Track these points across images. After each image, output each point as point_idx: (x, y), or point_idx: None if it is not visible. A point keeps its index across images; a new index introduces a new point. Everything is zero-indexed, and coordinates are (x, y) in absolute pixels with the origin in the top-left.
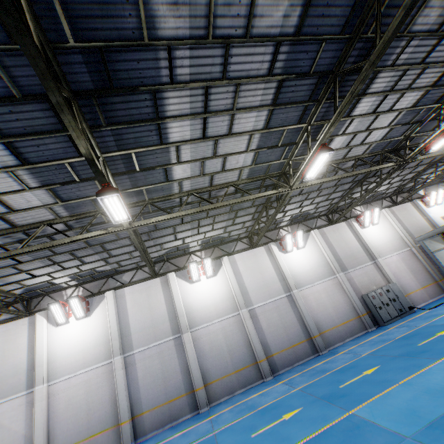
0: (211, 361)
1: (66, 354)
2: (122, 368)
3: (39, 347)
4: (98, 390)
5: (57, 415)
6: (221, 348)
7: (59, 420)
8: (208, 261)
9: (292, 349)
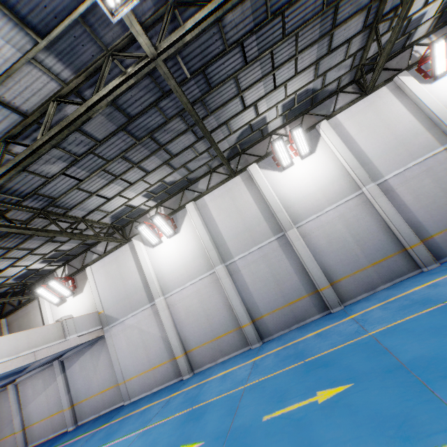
0: (332, 256)
1: (170, 270)
2: (227, 276)
3: (145, 267)
4: (210, 298)
5: (181, 321)
6: (344, 240)
7: (184, 325)
8: (298, 132)
9: None
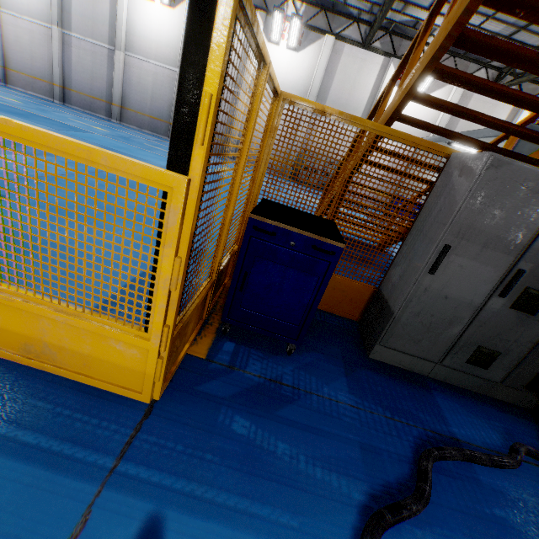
0: (134, 93)
1: None
2: (58, 41)
3: None
4: (40, 46)
5: (10, 43)
6: (146, 90)
7: (12, 48)
8: None
9: None
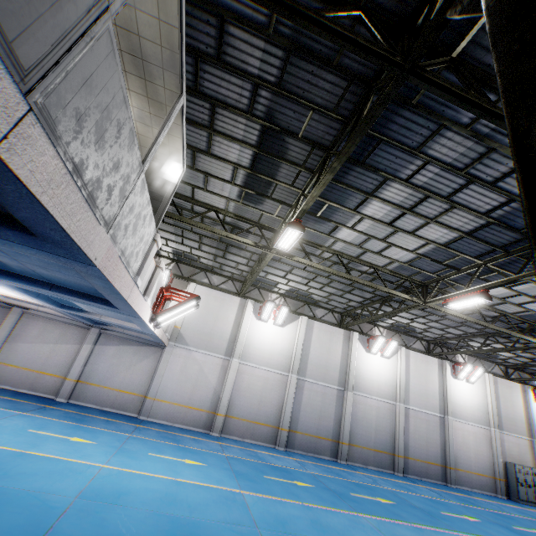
0: (359, 427)
1: (258, 347)
2: (295, 386)
3: (243, 328)
4: (271, 391)
5: (239, 389)
6: (371, 423)
7: (239, 394)
8: (394, 343)
9: (426, 464)
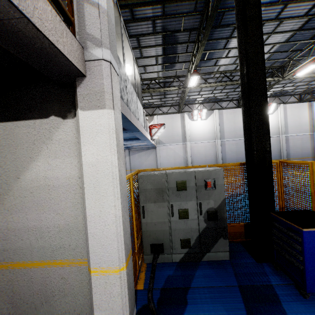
0: None
1: (196, 133)
2: (220, 145)
3: (186, 127)
4: (209, 150)
5: (194, 154)
6: None
7: (194, 156)
8: (274, 104)
9: (301, 159)
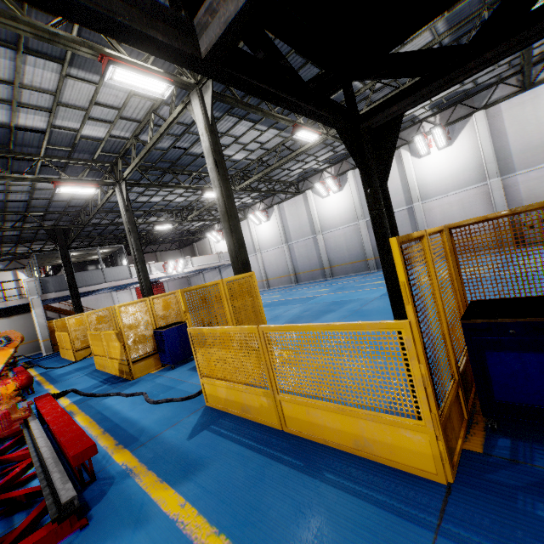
0: (335, 254)
1: (264, 240)
2: (287, 250)
3: (253, 235)
4: (280, 259)
5: (267, 265)
6: (342, 247)
7: (268, 267)
8: (329, 180)
9: None
